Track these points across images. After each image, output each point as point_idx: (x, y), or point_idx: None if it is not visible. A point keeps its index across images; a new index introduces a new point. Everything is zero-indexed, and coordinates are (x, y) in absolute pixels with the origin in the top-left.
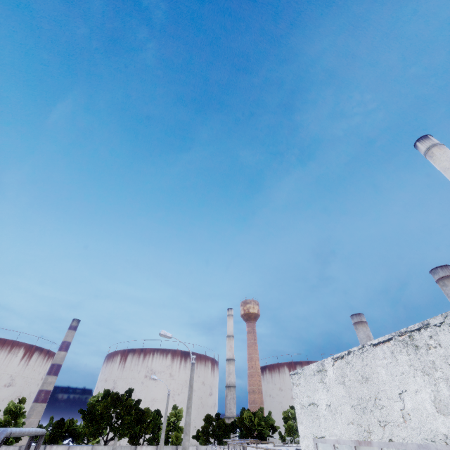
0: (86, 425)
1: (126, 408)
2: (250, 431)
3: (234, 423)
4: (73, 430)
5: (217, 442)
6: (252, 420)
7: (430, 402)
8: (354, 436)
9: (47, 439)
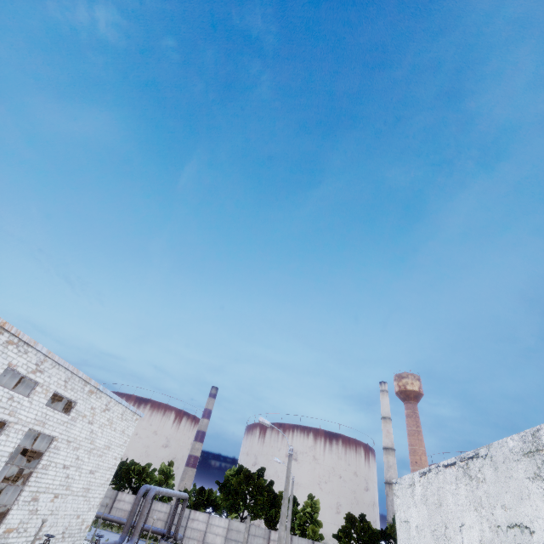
0: (223, 498)
1: (258, 488)
2: None
3: (386, 531)
4: (213, 500)
5: None
6: None
7: (478, 542)
8: None
9: (192, 503)
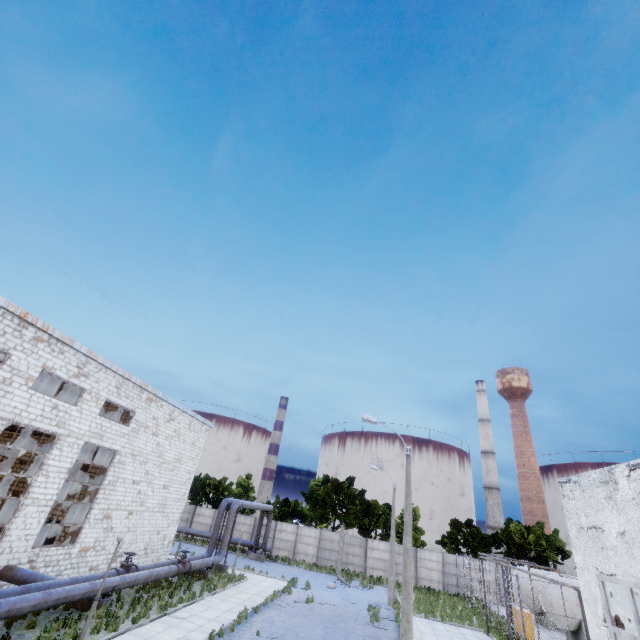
0: (310, 508)
1: (349, 497)
2: (523, 550)
3: (496, 536)
4: (299, 511)
5: (472, 554)
6: (524, 536)
7: None
8: None
9: (277, 515)
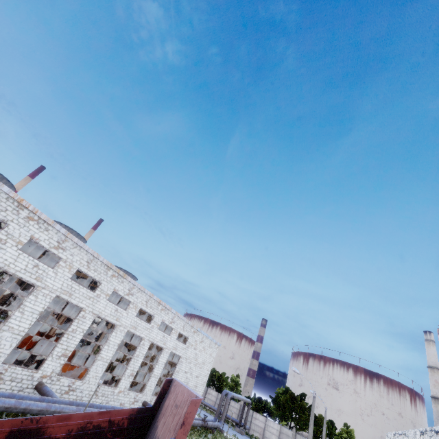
0: (275, 408)
1: (301, 408)
2: None
3: None
4: (268, 408)
5: None
6: None
7: None
8: None
9: (253, 407)
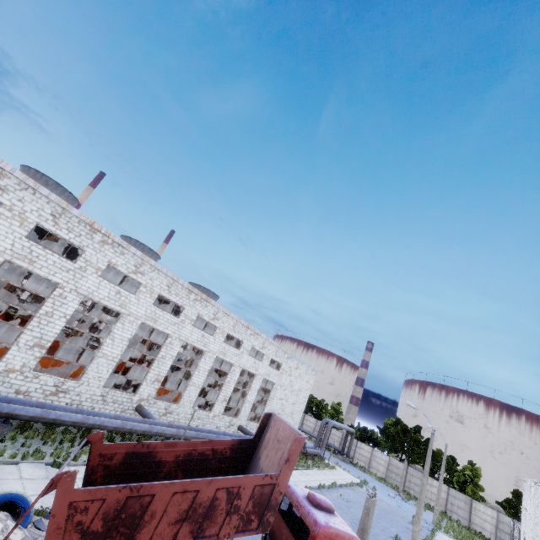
0: (383, 439)
1: (415, 441)
2: None
3: None
4: (375, 438)
5: None
6: None
7: None
8: (530, 538)
9: (358, 436)
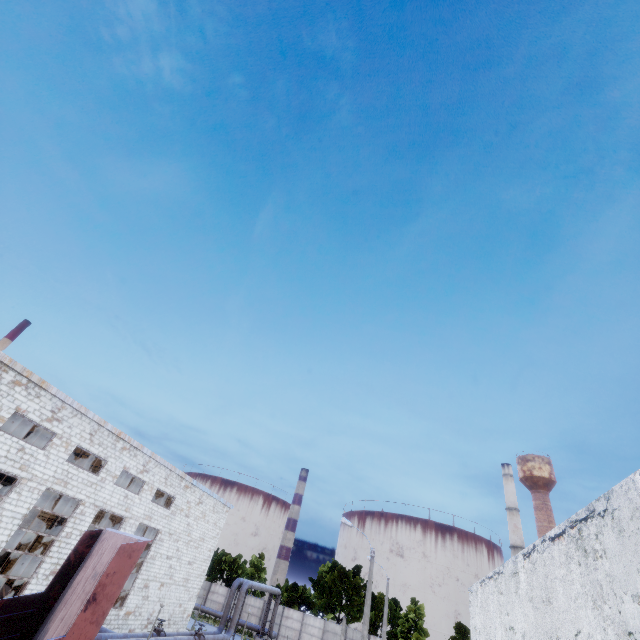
0: (317, 596)
1: (354, 588)
2: None
3: None
4: (307, 598)
5: None
6: None
7: None
8: None
9: (285, 600)
